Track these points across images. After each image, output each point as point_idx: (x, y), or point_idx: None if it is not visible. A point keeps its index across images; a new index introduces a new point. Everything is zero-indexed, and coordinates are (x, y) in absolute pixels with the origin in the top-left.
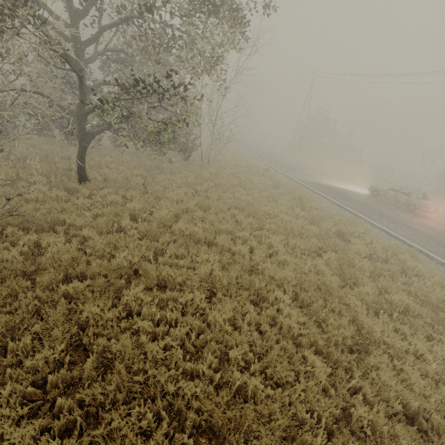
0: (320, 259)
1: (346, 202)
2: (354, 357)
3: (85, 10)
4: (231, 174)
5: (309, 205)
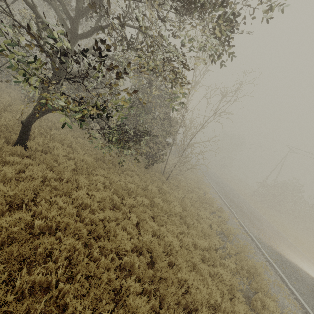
0: None
1: None
2: None
3: (86, 8)
4: (181, 198)
5: (260, 297)
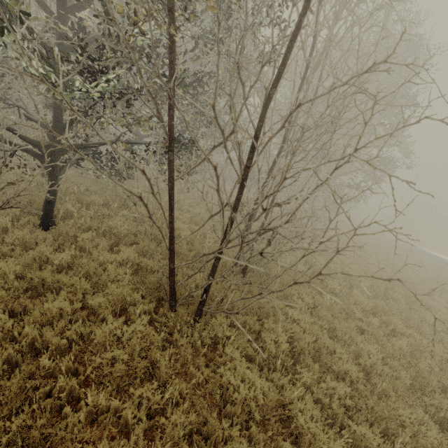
0: (423, 271)
1: (442, 264)
2: (438, 294)
3: None
4: None
5: (413, 256)
